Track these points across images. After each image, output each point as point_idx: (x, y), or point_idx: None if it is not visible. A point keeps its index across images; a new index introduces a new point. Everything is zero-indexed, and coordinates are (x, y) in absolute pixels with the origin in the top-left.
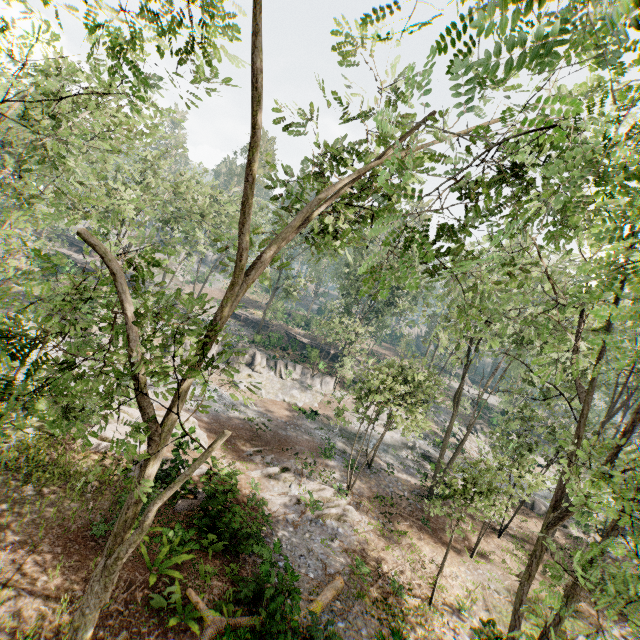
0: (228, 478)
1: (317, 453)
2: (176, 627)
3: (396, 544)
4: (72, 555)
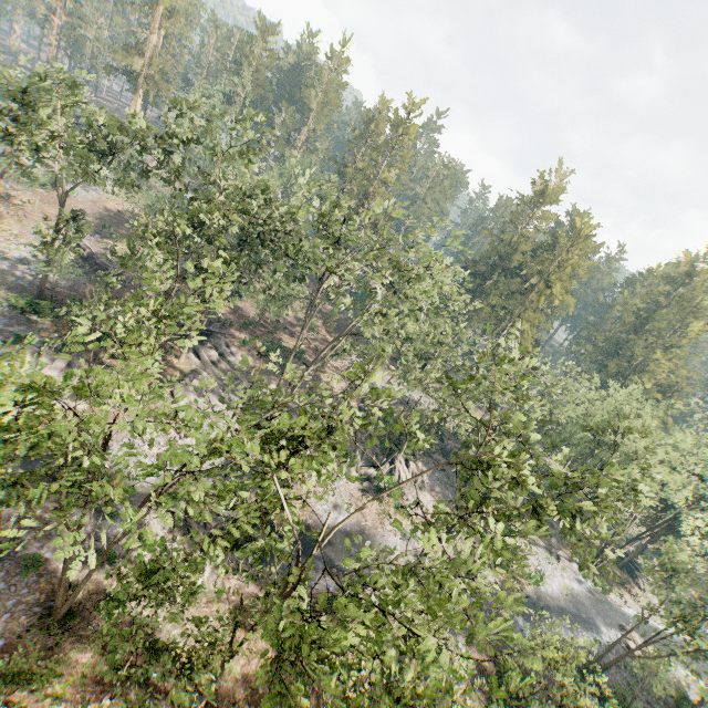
0: None
1: None
2: None
3: None
4: None
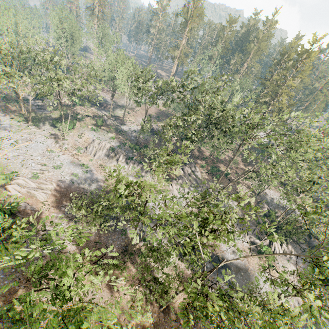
0: None
1: None
2: None
3: None
4: None
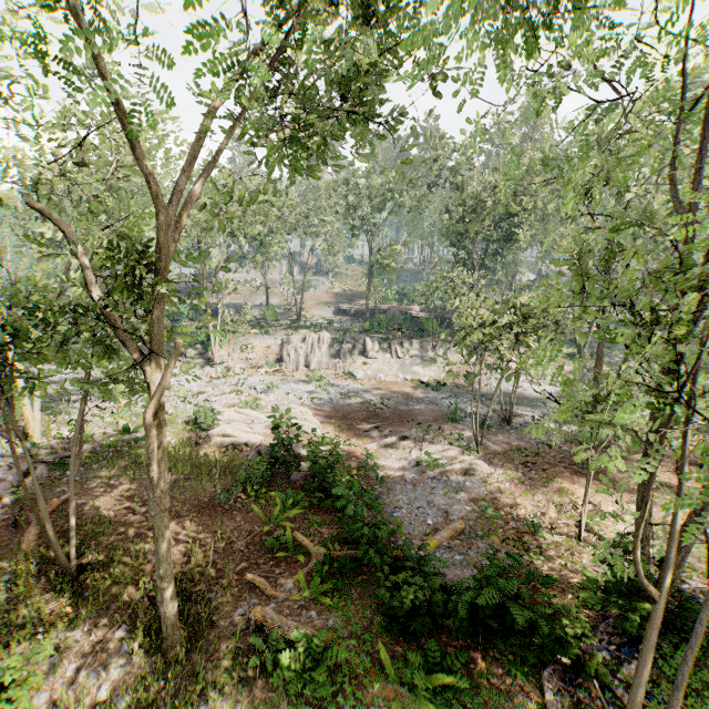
0: (321, 442)
1: (443, 420)
2: (288, 560)
3: (538, 490)
4: (204, 517)
